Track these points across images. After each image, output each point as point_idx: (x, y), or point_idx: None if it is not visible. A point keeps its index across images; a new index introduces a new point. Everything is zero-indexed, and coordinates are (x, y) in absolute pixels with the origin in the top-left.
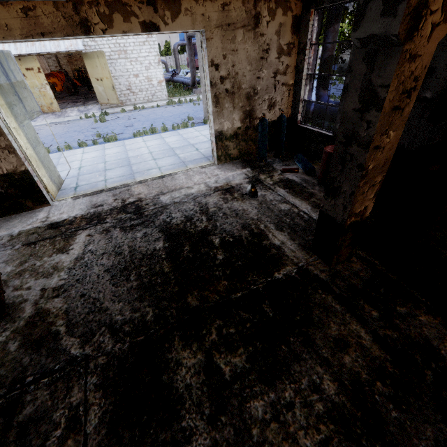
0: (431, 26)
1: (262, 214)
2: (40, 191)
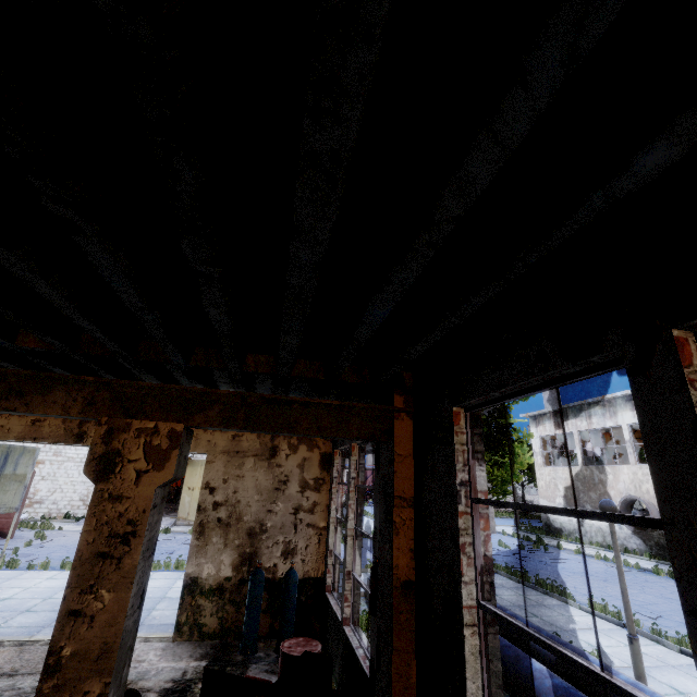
0: (136, 472)
1: None
2: None
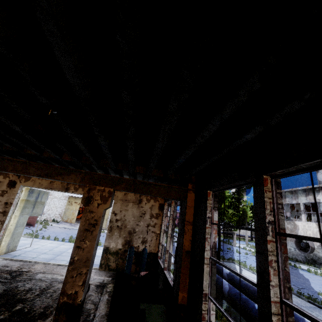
0: (97, 204)
1: None
2: None
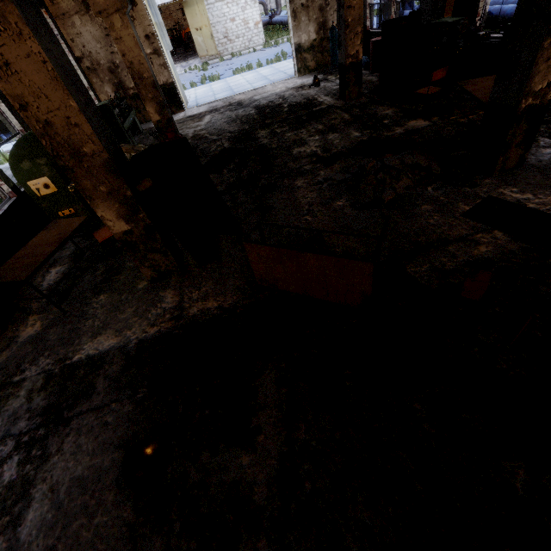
0: None
1: (319, 92)
2: (179, 99)
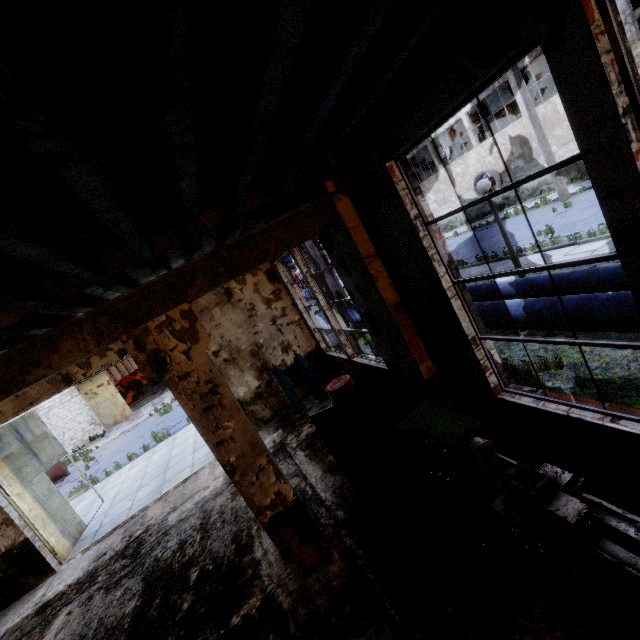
0: (183, 354)
1: None
2: (42, 559)
